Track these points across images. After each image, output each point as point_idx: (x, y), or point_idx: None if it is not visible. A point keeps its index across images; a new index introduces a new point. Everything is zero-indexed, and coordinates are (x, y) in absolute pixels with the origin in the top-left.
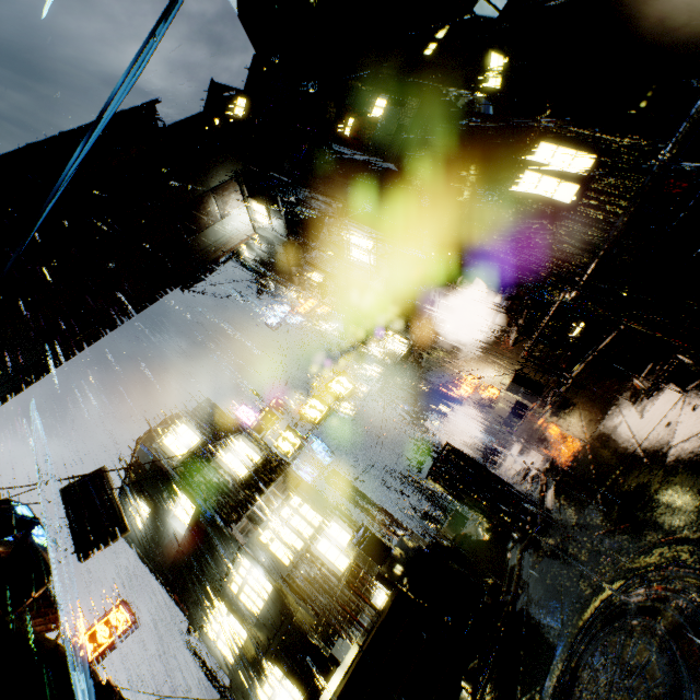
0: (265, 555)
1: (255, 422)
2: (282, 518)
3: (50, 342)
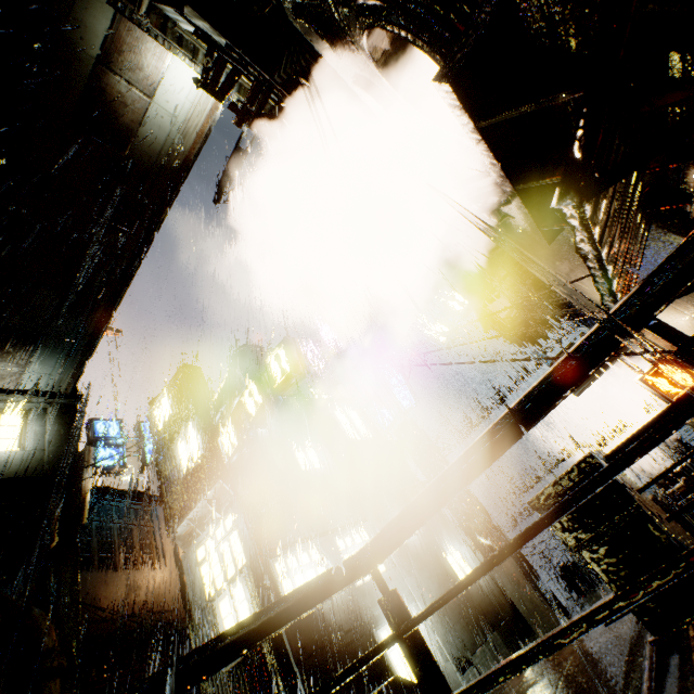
0: (194, 576)
1: (213, 402)
2: (215, 539)
3: (76, 314)
